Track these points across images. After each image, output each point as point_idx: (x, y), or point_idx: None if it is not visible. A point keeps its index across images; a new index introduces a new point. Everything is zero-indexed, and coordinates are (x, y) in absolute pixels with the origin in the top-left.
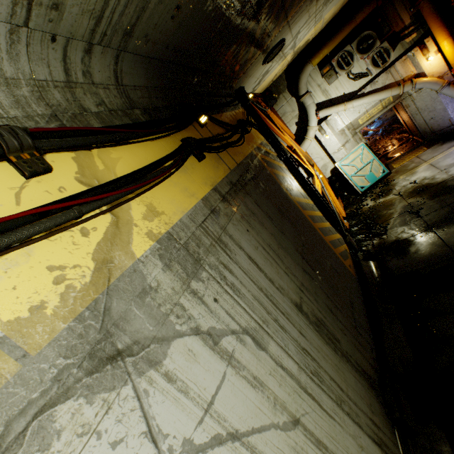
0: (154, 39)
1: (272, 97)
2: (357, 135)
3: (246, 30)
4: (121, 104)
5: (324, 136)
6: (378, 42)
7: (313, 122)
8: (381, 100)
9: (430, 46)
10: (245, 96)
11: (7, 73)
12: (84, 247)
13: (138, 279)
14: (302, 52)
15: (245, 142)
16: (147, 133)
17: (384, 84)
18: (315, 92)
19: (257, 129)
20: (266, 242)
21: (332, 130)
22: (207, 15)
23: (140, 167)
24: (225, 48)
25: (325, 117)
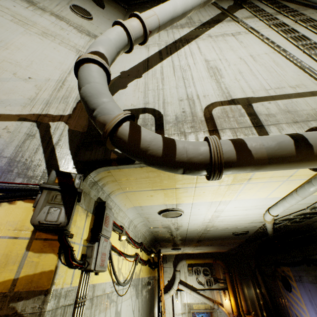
0: (159, 237)
1: (165, 259)
2: (190, 314)
3: (173, 243)
4: (147, 242)
5: (176, 299)
6: (210, 275)
7: (175, 287)
8: (205, 303)
9: (227, 294)
10: (160, 253)
11: (145, 234)
12: (139, 268)
13: (139, 281)
14: (185, 253)
15: (154, 271)
16: (147, 252)
17: (208, 295)
18: (182, 273)
19: (157, 269)
20: (147, 308)
21: (181, 299)
22: (169, 239)
23: (144, 259)
24: (167, 242)
25: (181, 289)
